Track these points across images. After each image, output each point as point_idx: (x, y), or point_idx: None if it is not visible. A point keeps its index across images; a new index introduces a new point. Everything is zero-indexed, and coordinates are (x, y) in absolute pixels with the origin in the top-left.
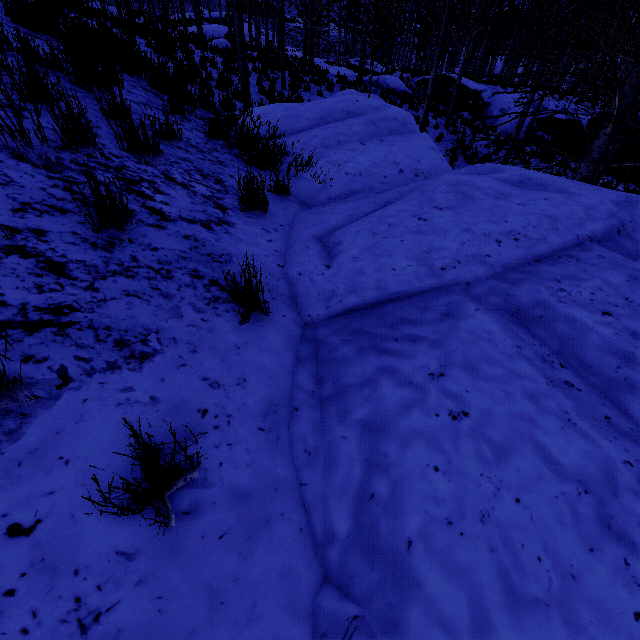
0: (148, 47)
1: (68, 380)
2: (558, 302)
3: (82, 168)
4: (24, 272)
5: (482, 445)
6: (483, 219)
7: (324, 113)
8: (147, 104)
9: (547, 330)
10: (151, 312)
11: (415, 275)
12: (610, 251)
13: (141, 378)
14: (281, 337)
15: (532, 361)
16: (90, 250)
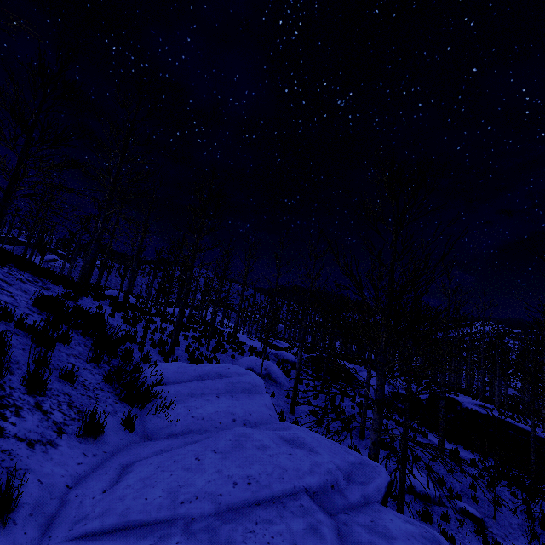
0: (122, 319)
1: None
2: (241, 542)
3: None
4: None
5: None
6: (237, 464)
7: (203, 373)
8: (76, 355)
9: None
10: None
11: (158, 505)
12: (311, 501)
13: None
14: None
15: None
16: None
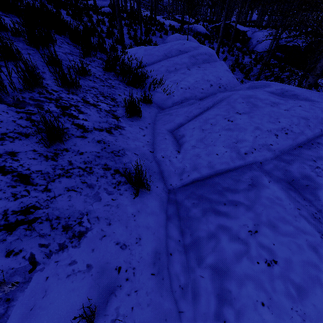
0: (68, 15)
1: (35, 264)
2: (317, 176)
3: (36, 102)
4: (4, 186)
5: (289, 286)
6: (265, 120)
7: (166, 52)
8: (70, 53)
9: (312, 194)
10: (82, 200)
11: (230, 158)
12: None
13: (80, 252)
14: (157, 202)
15: (308, 219)
16: (44, 161)
